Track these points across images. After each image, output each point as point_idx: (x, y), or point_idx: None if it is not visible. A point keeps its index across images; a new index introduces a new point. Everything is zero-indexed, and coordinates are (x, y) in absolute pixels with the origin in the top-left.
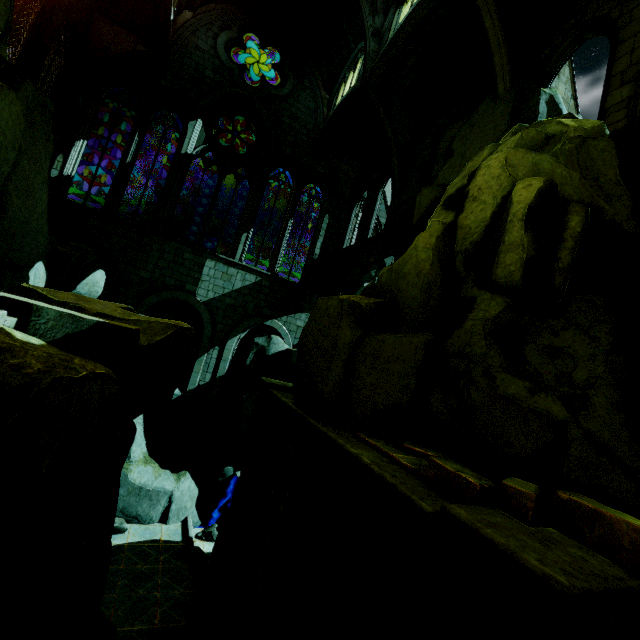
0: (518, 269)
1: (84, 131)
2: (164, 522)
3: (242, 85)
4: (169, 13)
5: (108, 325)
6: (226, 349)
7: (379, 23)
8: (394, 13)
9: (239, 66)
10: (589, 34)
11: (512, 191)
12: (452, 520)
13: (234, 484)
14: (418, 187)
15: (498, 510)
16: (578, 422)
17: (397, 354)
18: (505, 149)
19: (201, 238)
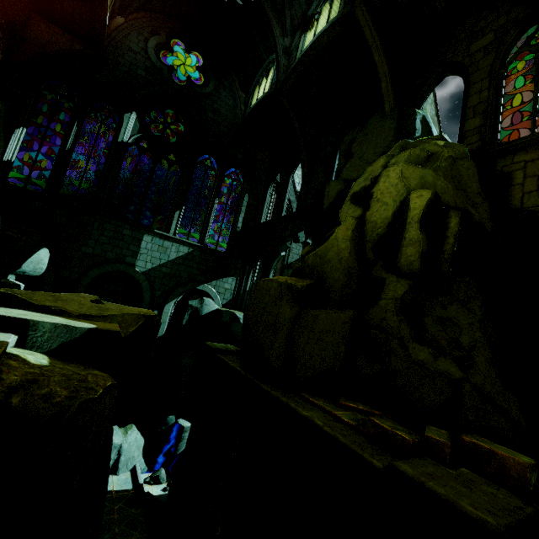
0: (416, 259)
1: (23, 120)
2: (114, 473)
3: (171, 83)
4: (105, 19)
5: (98, 331)
6: (164, 312)
7: (288, 43)
8: (300, 36)
9: (168, 67)
10: (448, 73)
11: (407, 197)
12: (401, 475)
13: (176, 431)
14: (323, 177)
15: (427, 459)
16: (469, 379)
17: (329, 327)
18: (400, 164)
19: (138, 216)
